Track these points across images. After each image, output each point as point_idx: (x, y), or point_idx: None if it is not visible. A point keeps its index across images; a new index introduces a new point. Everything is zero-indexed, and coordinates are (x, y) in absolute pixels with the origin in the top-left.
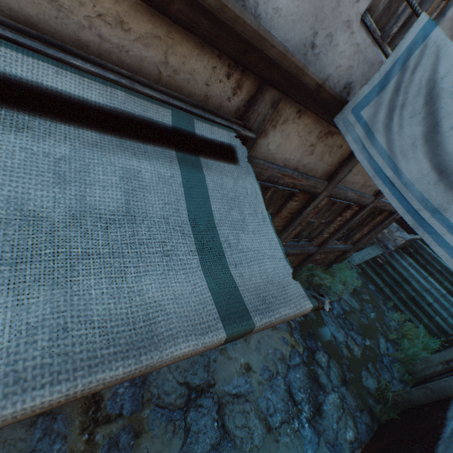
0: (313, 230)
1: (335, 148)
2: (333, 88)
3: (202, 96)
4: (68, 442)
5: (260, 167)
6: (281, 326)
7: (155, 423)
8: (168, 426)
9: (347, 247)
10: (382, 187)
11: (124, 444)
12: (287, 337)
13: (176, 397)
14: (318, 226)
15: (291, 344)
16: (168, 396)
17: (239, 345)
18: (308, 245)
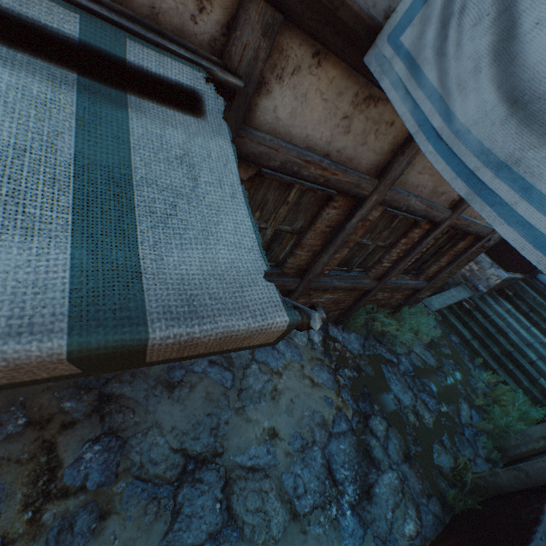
0: (369, 256)
1: (384, 126)
2: (357, 0)
3: (145, 8)
4: (2, 521)
5: (266, 145)
6: (325, 382)
7: (131, 501)
8: (150, 506)
9: (420, 284)
10: (429, 147)
11: (81, 528)
12: (332, 396)
13: (166, 468)
14: (376, 252)
15: (337, 406)
16: (155, 465)
17: (264, 403)
18: (363, 277)
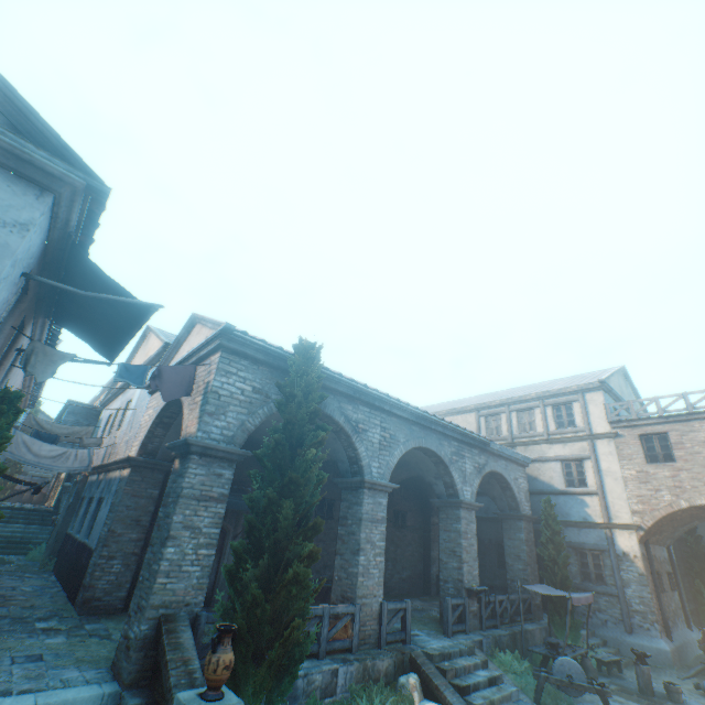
0: None
1: None
2: None
3: None
4: None
5: None
6: None
7: None
8: None
9: None
10: (26, 463)
11: None
12: None
13: None
14: None
15: None
16: None
17: None
18: None
